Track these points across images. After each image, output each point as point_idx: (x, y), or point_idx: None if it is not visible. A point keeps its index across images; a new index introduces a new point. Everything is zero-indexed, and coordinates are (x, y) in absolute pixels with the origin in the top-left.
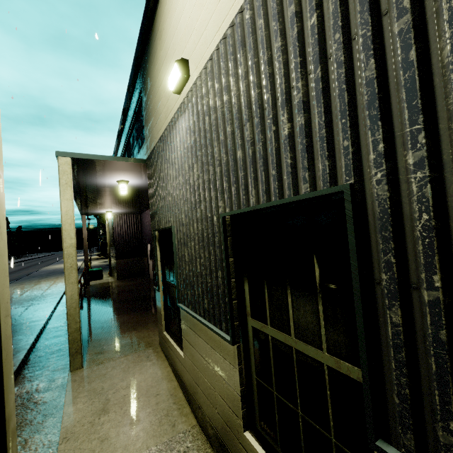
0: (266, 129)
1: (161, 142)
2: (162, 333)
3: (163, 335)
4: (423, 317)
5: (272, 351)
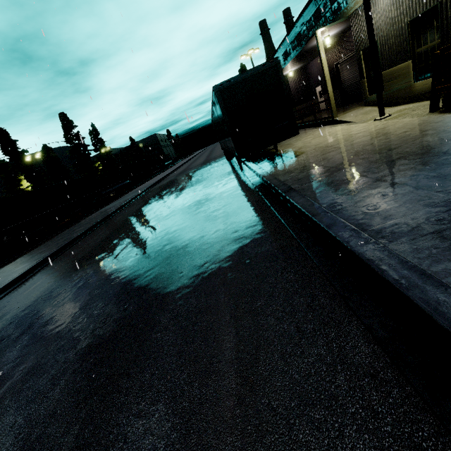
0: None
1: None
2: (367, 98)
3: (367, 98)
4: (448, 20)
5: (423, 54)
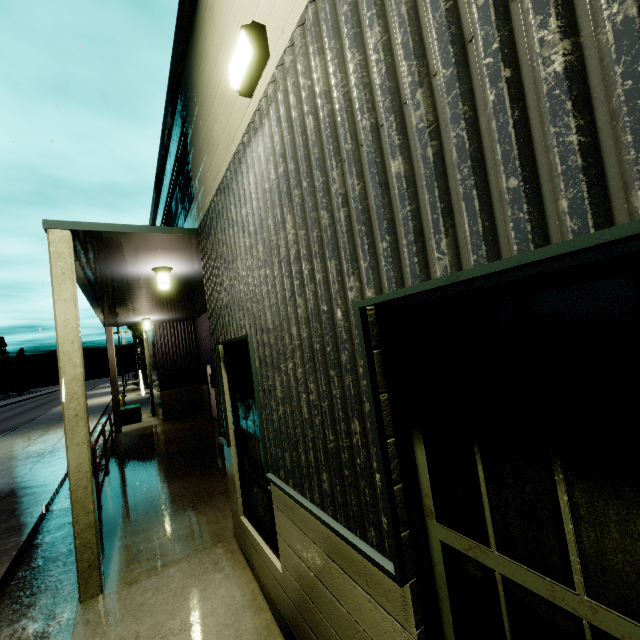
0: (480, 82)
1: (220, 193)
2: (238, 518)
3: (240, 523)
4: None
5: (506, 610)
